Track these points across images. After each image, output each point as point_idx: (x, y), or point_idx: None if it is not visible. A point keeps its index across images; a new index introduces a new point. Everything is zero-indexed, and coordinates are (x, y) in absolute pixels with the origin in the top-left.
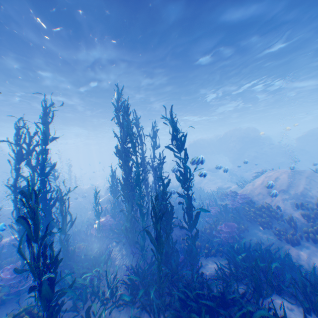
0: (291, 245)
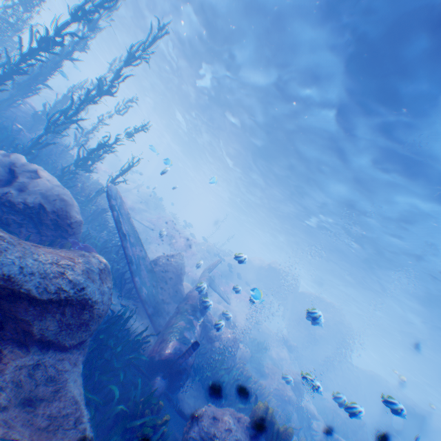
0: None
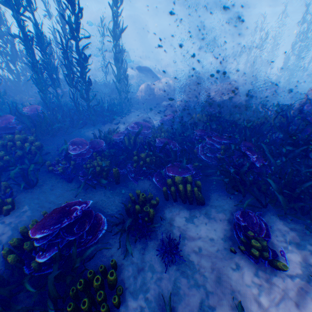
0: None
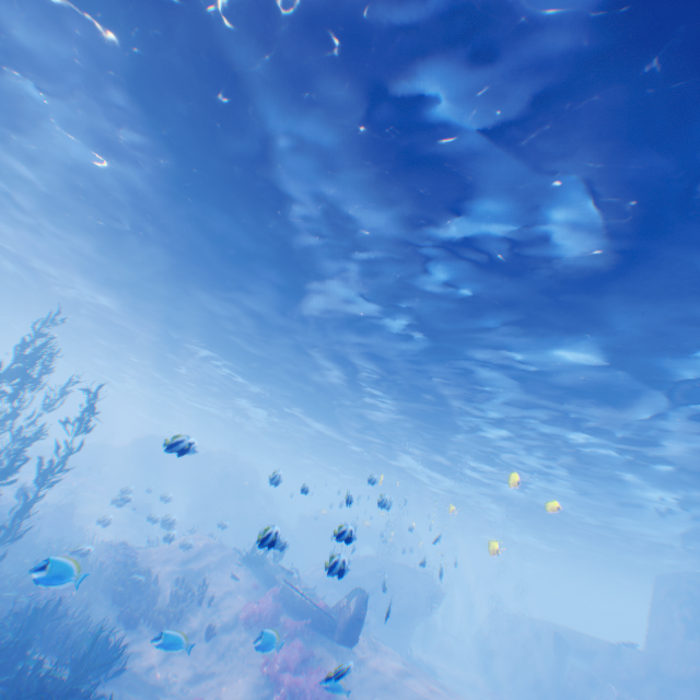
0: (126, 627)
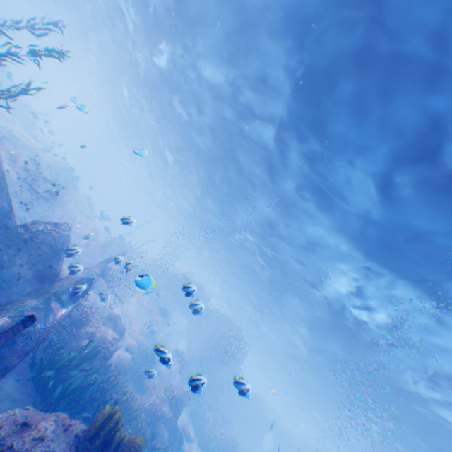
0: None
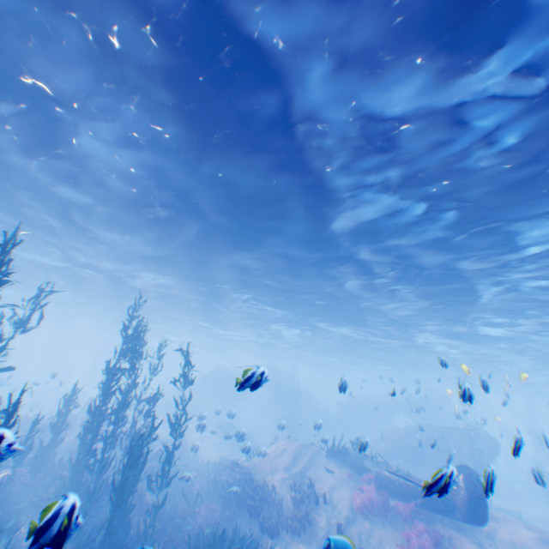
0: (269, 535)
